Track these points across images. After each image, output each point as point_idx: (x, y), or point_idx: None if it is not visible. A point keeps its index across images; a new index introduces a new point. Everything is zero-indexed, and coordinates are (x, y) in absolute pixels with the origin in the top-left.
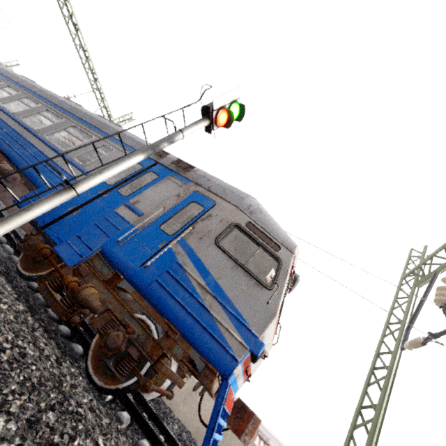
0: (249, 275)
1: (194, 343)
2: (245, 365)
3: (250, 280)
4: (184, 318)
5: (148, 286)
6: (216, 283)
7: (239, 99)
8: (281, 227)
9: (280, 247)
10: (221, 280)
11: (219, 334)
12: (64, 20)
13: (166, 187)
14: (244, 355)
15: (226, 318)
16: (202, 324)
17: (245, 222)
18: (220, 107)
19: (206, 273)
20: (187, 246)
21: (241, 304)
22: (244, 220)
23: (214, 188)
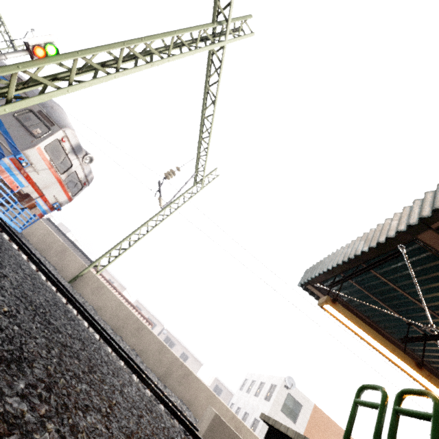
0: (27, 131)
1: None
2: (17, 165)
3: (27, 133)
4: None
5: None
6: (6, 130)
7: (54, 42)
8: (65, 119)
9: (54, 125)
10: (10, 130)
11: None
12: None
13: None
14: (10, 155)
15: (6, 143)
16: None
17: (38, 110)
18: (36, 45)
19: (2, 126)
20: None
21: (17, 140)
22: (37, 109)
23: (28, 93)
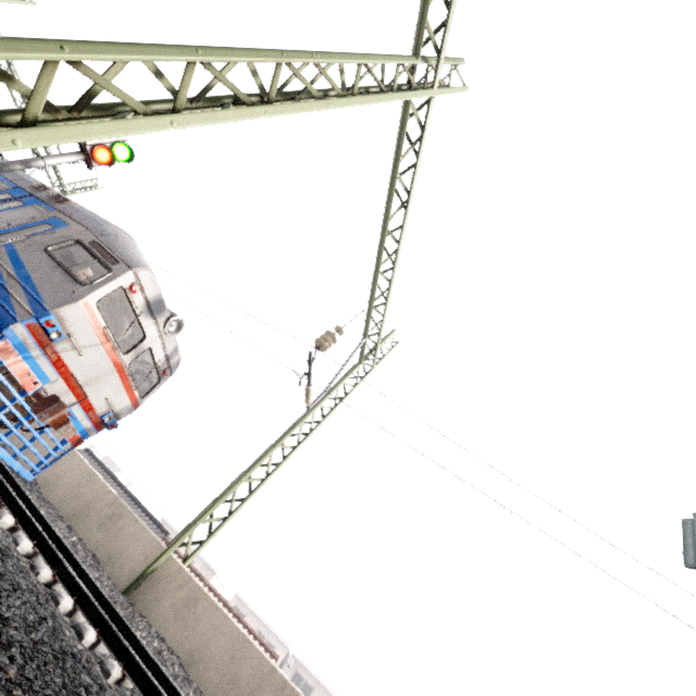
0: (68, 275)
1: None
2: (39, 339)
3: (67, 278)
4: None
5: None
6: (28, 275)
7: (127, 141)
8: (137, 254)
9: (119, 263)
10: (35, 274)
11: (10, 304)
12: None
13: (25, 212)
14: (28, 319)
15: (23, 296)
16: None
17: (90, 241)
18: (97, 144)
19: (21, 267)
20: (13, 248)
21: (45, 291)
22: (90, 239)
23: (77, 216)
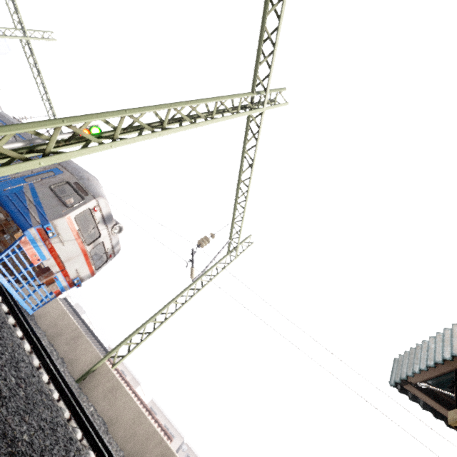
0: (60, 201)
1: (14, 219)
2: (42, 236)
3: (60, 203)
4: (13, 210)
5: (1, 196)
6: (39, 201)
7: (99, 125)
8: (99, 189)
9: (88, 195)
10: (43, 200)
11: (29, 217)
12: (29, 66)
13: None
14: (37, 226)
15: (36, 213)
16: (22, 213)
17: (74, 182)
18: None
19: (36, 197)
20: (33, 186)
21: (48, 210)
22: (74, 181)
23: (68, 167)
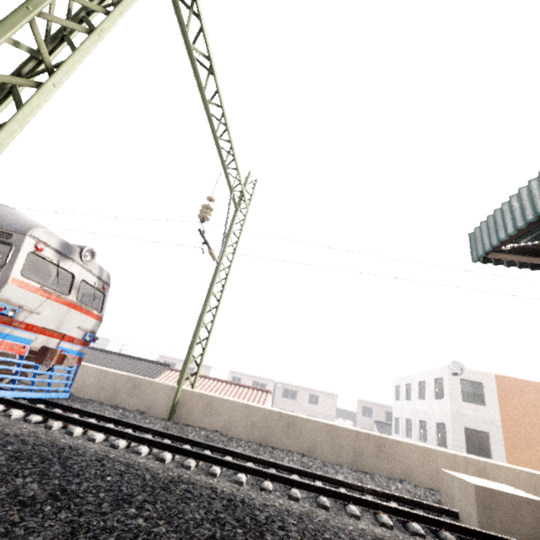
0: None
1: None
2: (2, 321)
3: None
4: None
5: None
6: None
7: None
8: (20, 218)
9: (12, 235)
10: None
11: None
12: None
13: None
14: None
15: None
16: None
17: None
18: None
19: None
20: None
21: None
22: None
23: None
